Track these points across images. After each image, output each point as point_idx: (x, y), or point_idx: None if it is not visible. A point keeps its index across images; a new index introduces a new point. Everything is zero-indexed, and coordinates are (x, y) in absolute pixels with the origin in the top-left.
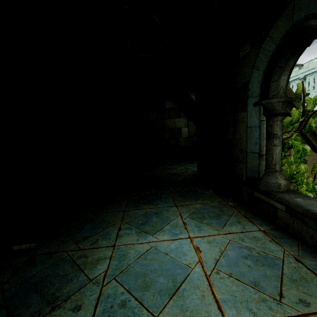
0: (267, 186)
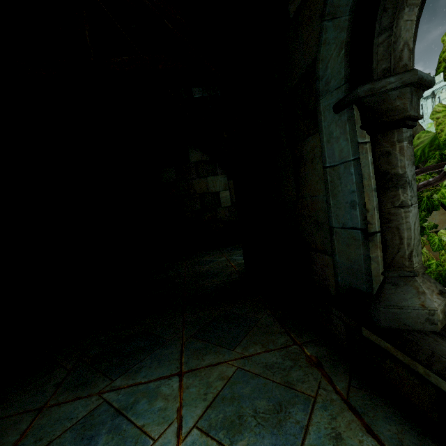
0: (397, 319)
